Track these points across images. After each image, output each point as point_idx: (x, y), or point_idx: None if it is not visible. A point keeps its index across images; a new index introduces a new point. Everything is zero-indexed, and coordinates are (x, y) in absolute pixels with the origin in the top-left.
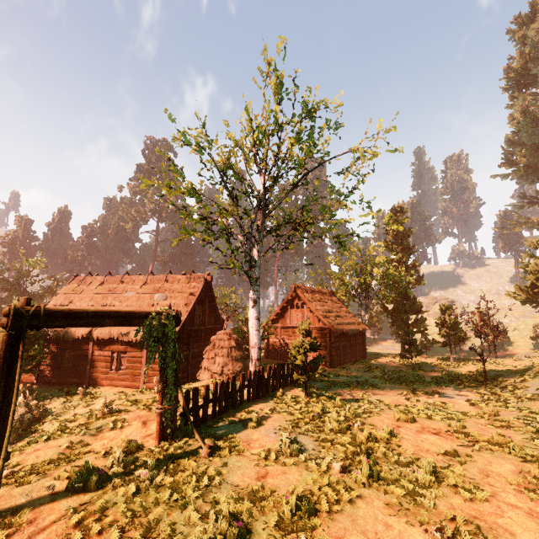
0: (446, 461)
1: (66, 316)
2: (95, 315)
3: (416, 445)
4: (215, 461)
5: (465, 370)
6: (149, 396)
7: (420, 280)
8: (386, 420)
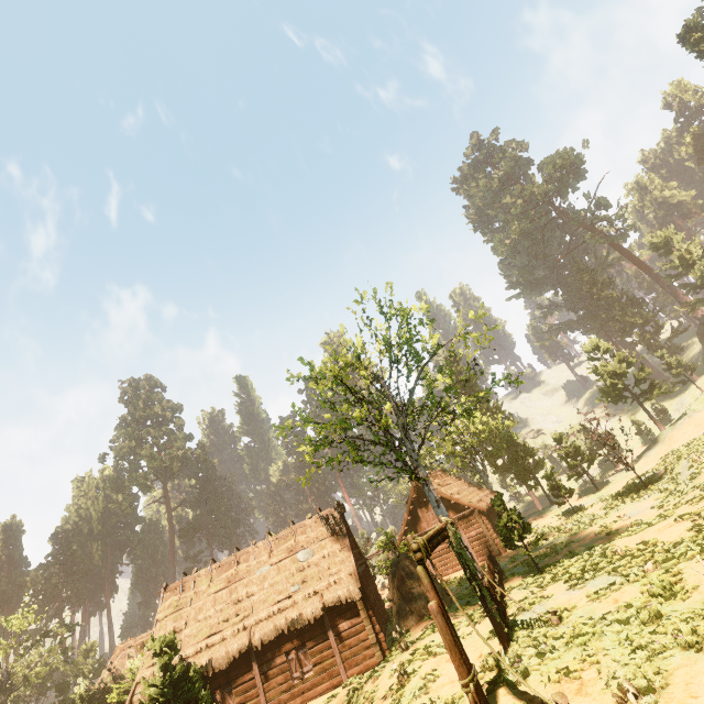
0: (698, 531)
1: (429, 541)
2: (434, 536)
3: (670, 537)
4: (570, 620)
5: (617, 489)
6: (403, 655)
7: (511, 420)
8: (626, 544)
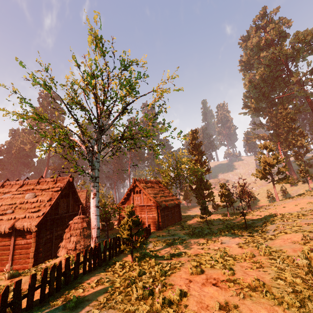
0: None
1: None
2: None
3: (199, 302)
4: None
5: (235, 221)
6: None
7: (209, 170)
8: (183, 275)
